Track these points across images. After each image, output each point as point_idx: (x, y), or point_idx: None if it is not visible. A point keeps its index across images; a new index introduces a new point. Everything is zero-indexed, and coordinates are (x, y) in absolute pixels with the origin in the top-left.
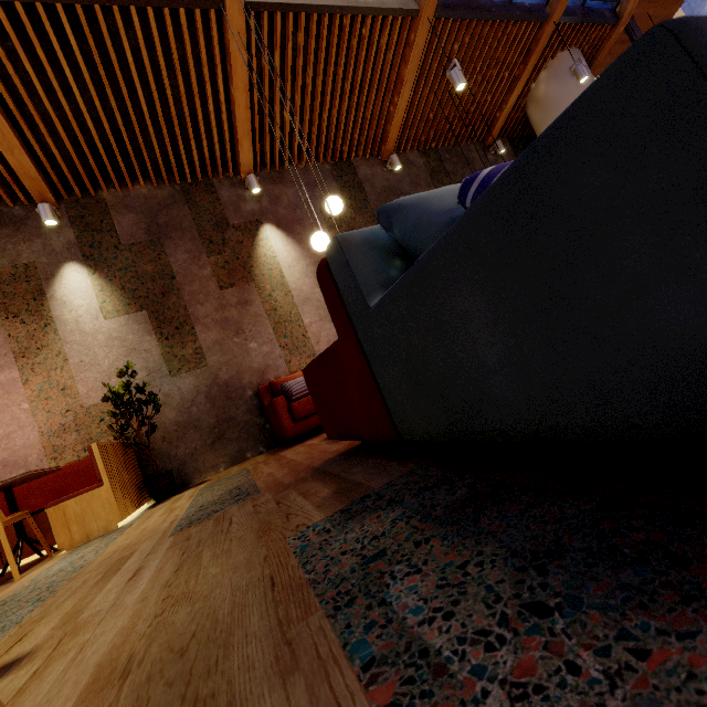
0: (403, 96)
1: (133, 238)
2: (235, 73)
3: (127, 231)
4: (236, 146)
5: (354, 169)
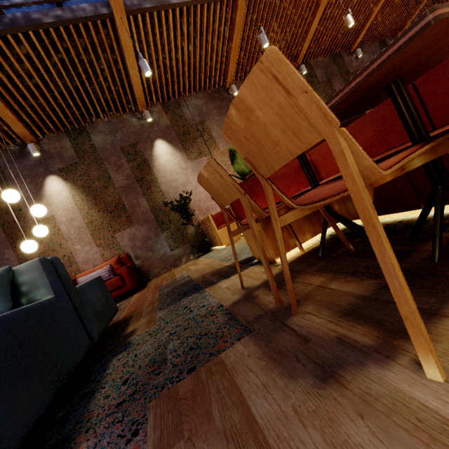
0: (422, 4)
1: (322, 79)
2: (381, 1)
3: (320, 76)
4: (357, 35)
5: (386, 44)
